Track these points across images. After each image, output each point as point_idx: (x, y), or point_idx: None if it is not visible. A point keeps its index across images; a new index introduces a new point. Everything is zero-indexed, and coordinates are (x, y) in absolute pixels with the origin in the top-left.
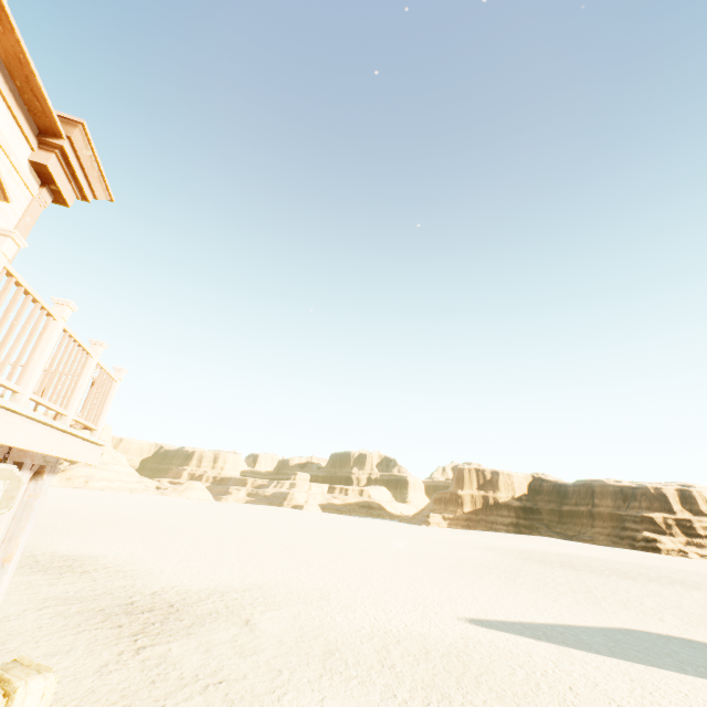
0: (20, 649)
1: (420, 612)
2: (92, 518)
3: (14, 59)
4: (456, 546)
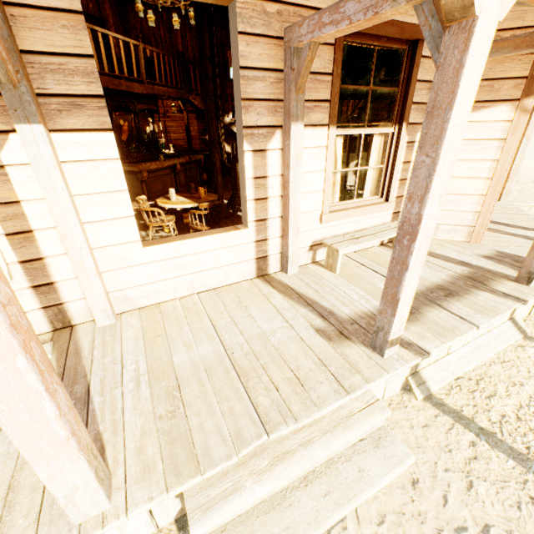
0: None
1: None
2: None
3: None
4: None
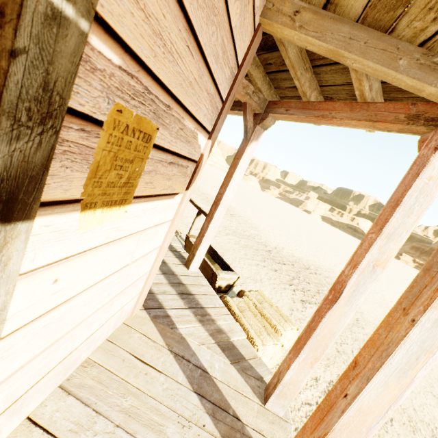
0: (233, 264)
1: None
2: (215, 180)
3: None
4: None
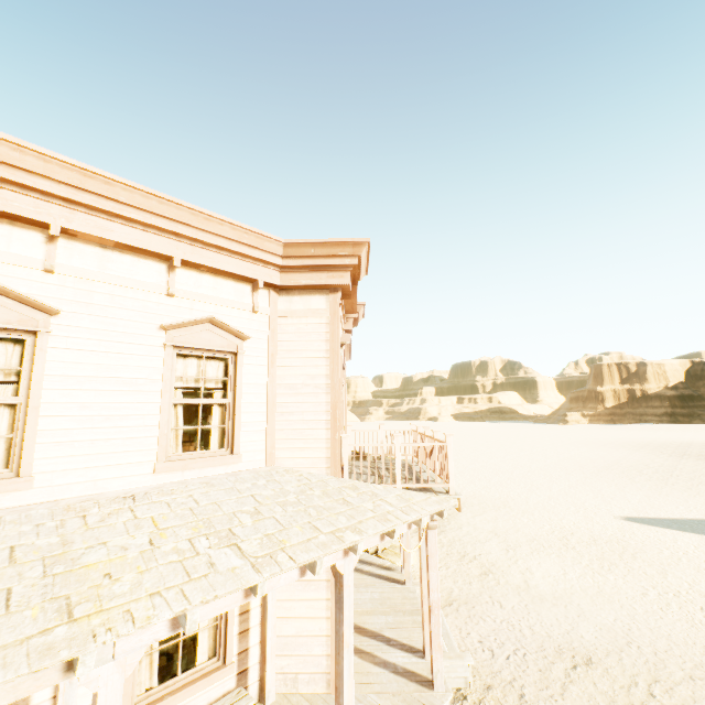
0: None
1: (582, 513)
2: None
3: (350, 303)
4: (602, 446)
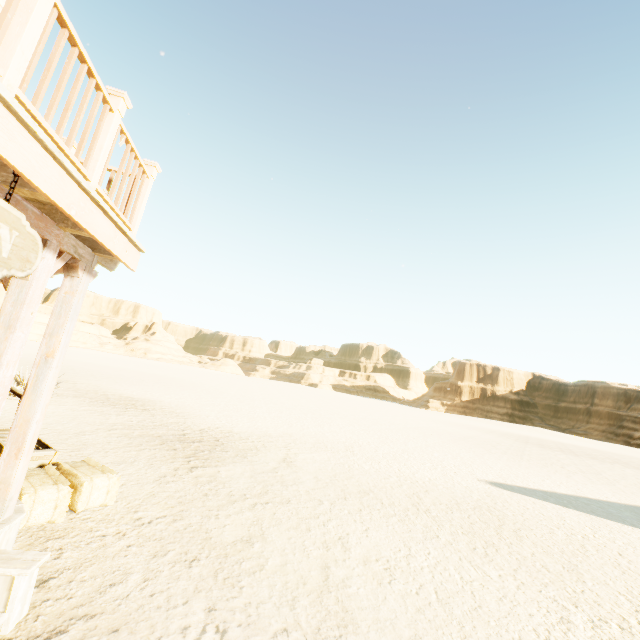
0: (92, 455)
1: (440, 471)
2: (150, 377)
3: None
4: (457, 426)
